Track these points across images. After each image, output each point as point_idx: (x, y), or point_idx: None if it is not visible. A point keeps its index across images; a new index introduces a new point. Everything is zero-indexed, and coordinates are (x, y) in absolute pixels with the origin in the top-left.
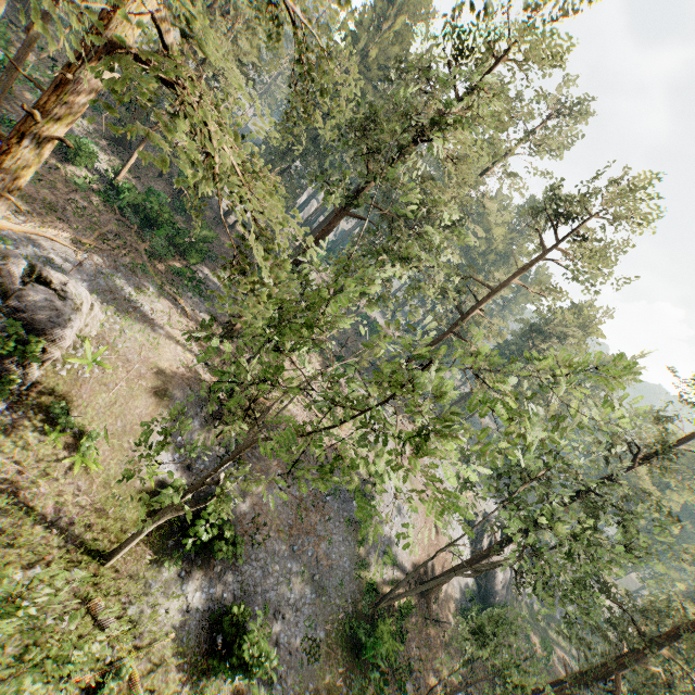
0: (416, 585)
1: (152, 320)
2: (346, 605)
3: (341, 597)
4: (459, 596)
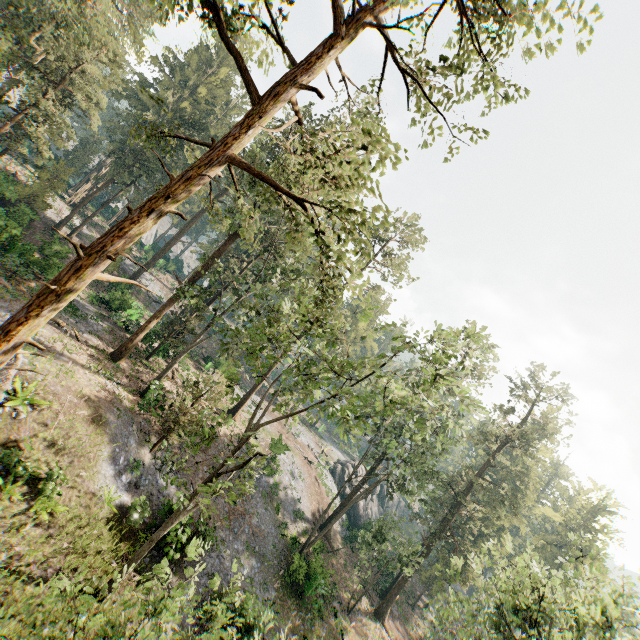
0: (318, 529)
1: (50, 348)
2: (282, 562)
3: (277, 558)
4: (341, 529)
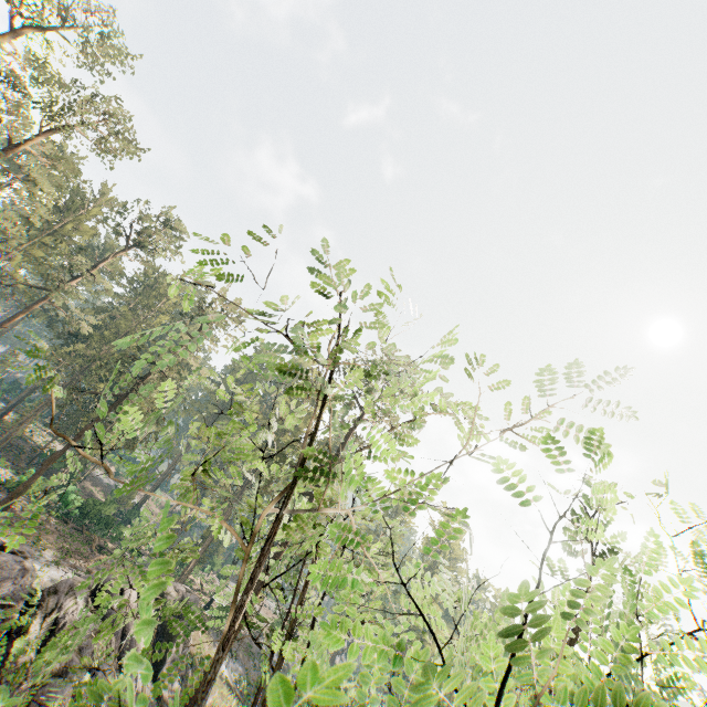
0: None
1: None
2: None
3: None
4: None
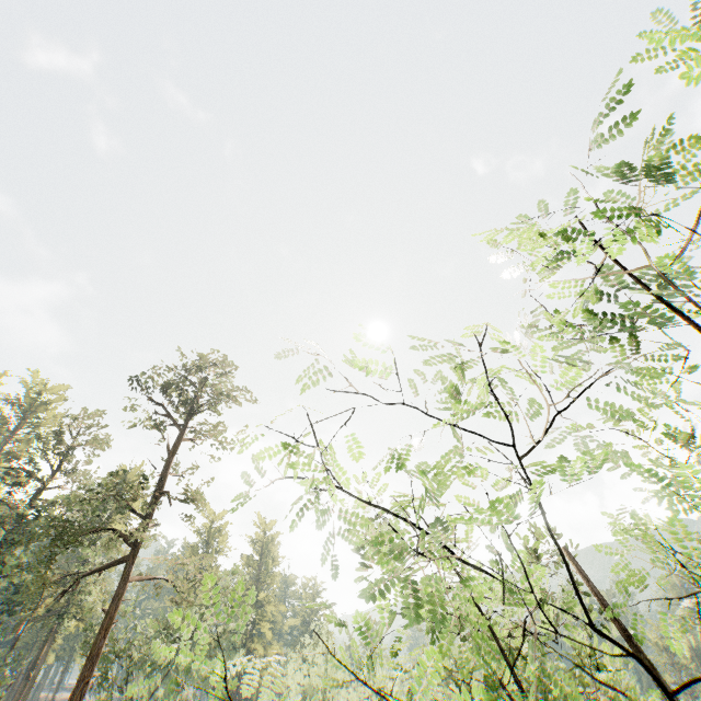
0: None
1: None
2: None
3: None
4: None
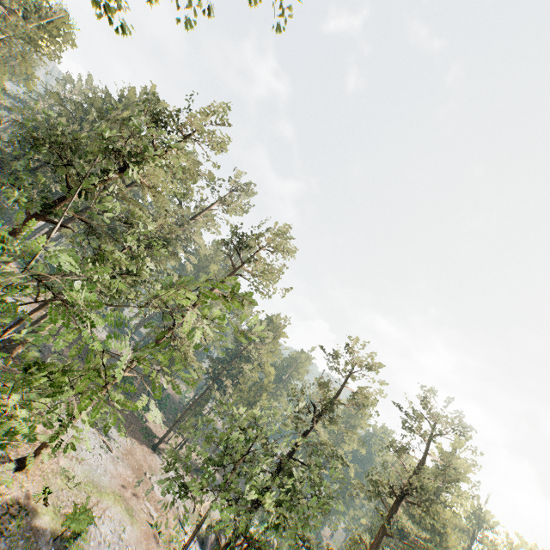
0: None
1: None
2: None
3: None
4: None
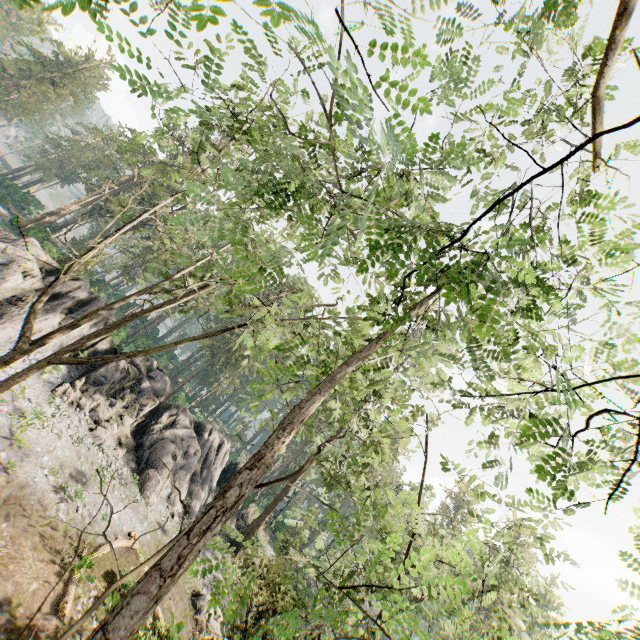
0: None
1: None
2: None
3: None
4: None
